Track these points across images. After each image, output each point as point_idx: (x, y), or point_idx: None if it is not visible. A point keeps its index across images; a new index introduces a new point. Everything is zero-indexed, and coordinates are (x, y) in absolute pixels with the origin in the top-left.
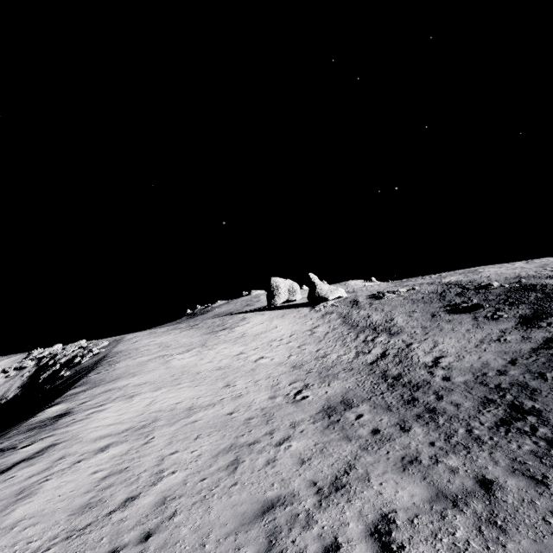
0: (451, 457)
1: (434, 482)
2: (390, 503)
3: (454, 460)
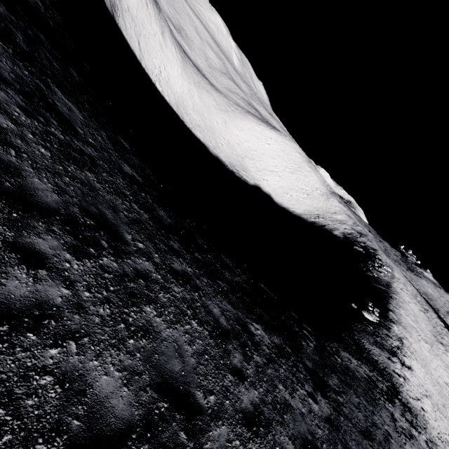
0: None
1: None
2: None
3: None
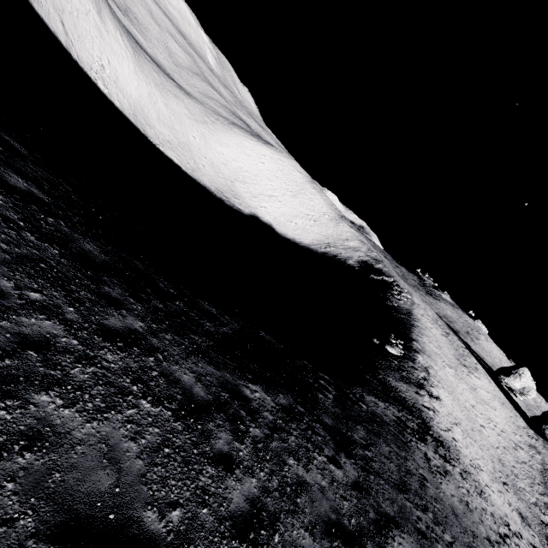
0: None
1: None
2: None
3: None
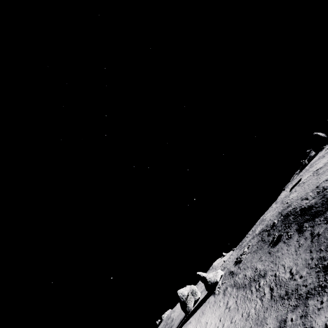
0: (324, 298)
1: (326, 308)
2: (323, 324)
3: (325, 297)
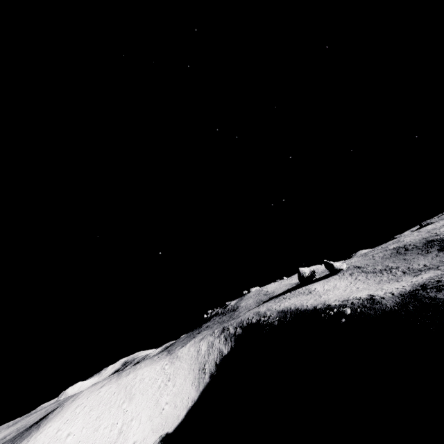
0: None
1: None
2: None
3: None
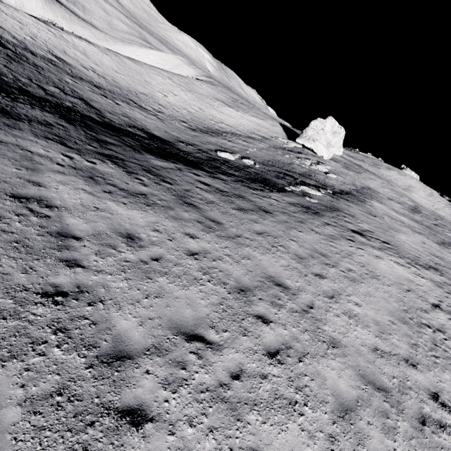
0: None
1: None
2: None
3: None
